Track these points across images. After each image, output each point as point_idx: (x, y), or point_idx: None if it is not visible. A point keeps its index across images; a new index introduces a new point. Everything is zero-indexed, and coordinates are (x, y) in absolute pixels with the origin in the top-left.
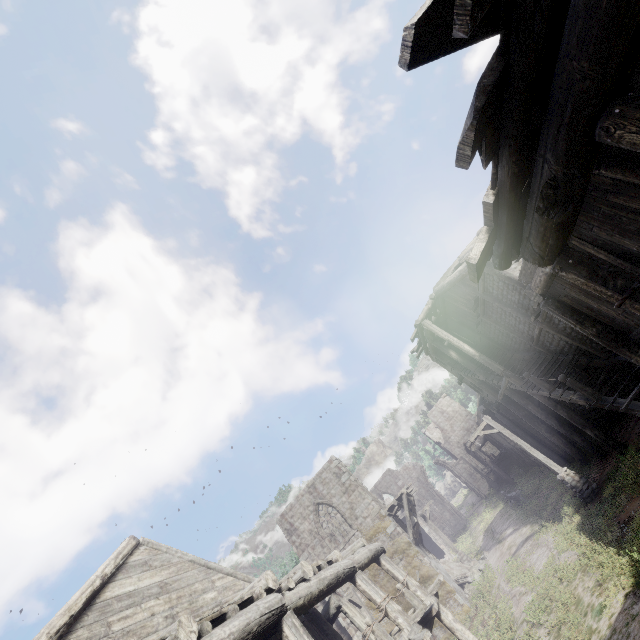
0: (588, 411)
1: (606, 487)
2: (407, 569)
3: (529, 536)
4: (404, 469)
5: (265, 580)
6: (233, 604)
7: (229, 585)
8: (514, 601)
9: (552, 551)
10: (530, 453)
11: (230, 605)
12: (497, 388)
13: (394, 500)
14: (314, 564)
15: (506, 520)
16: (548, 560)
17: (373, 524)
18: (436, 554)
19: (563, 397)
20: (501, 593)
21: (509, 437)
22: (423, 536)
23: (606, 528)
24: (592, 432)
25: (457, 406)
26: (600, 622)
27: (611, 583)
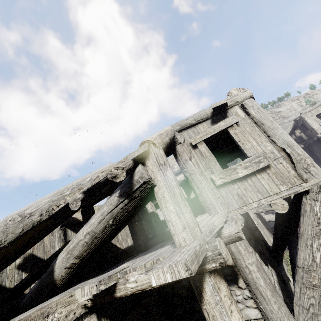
0: None
1: None
2: None
3: None
4: None
5: None
6: None
7: None
8: None
9: None
10: None
11: None
12: None
13: None
14: None
15: None
16: None
17: None
18: None
19: None
20: None
21: None
22: None
23: None
24: None
25: None
26: None
27: None
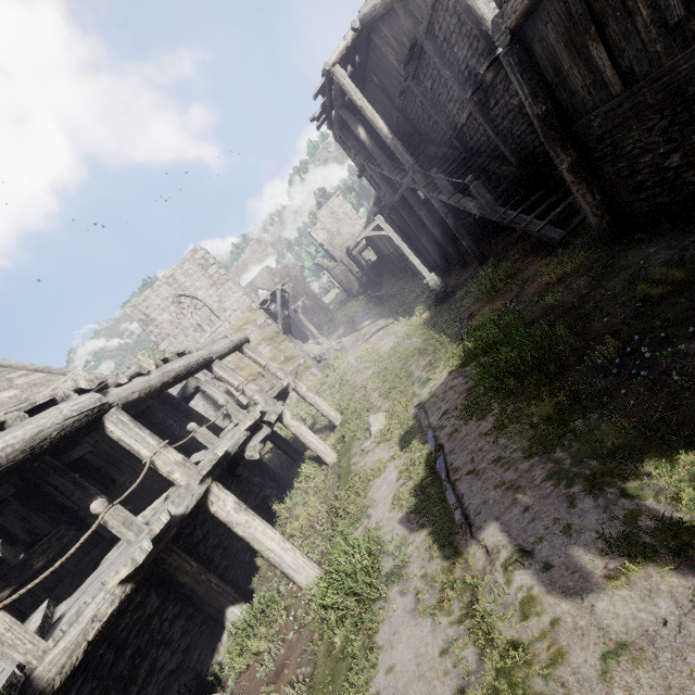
0: (469, 225)
1: (459, 291)
2: (273, 352)
3: (383, 327)
4: (283, 268)
5: (73, 381)
6: (16, 412)
7: (40, 382)
8: (359, 373)
9: (399, 339)
10: (409, 258)
11: (10, 413)
12: (397, 188)
13: (268, 295)
14: (159, 358)
15: (367, 315)
16: (394, 345)
17: (243, 316)
18: (302, 339)
19: (460, 204)
20: (349, 367)
21: (395, 241)
22: (293, 326)
23: (449, 323)
24: (467, 243)
25: (349, 208)
26: (423, 390)
27: (441, 363)
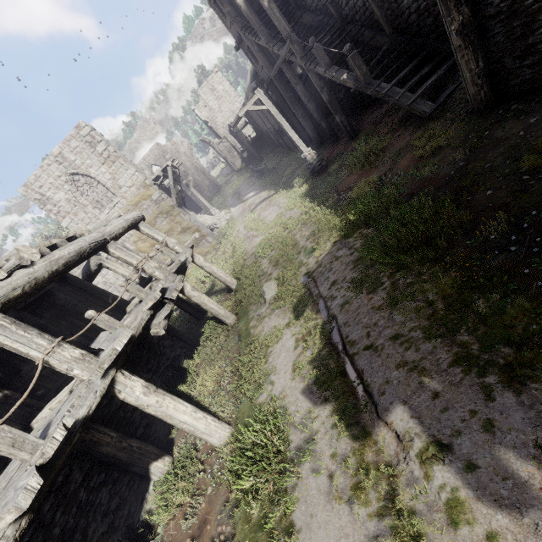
0: (339, 101)
1: (333, 165)
2: (171, 225)
3: (266, 198)
4: (172, 144)
5: None
6: None
7: None
8: (248, 241)
9: (282, 210)
10: (288, 133)
11: None
12: (274, 61)
13: (159, 172)
14: (44, 245)
15: (250, 187)
16: (278, 216)
17: (138, 193)
18: (196, 209)
19: (336, 76)
20: (239, 235)
21: (275, 116)
22: (187, 198)
23: (327, 195)
24: (340, 118)
25: (228, 85)
26: (310, 259)
27: (324, 234)
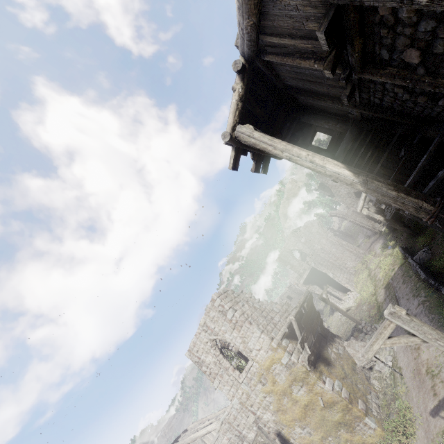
0: None
1: None
2: (309, 395)
3: None
4: (304, 228)
5: None
6: None
7: None
8: None
9: None
10: None
11: None
12: None
13: (284, 327)
14: None
15: (412, 296)
16: None
17: (267, 356)
18: None
19: None
20: None
21: None
22: None
23: None
24: None
25: None
26: None
27: None
